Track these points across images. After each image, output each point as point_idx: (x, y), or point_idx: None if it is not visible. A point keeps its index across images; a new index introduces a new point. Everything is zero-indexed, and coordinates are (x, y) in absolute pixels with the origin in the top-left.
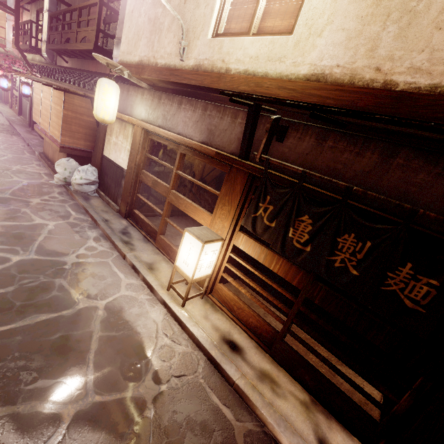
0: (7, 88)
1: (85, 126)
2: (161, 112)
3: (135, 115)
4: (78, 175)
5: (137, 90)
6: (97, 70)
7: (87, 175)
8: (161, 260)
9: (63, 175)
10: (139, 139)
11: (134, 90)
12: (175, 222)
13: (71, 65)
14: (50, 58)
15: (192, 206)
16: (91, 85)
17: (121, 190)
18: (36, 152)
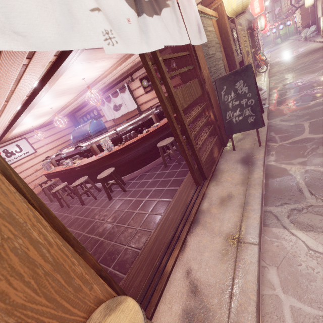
0: (289, 24)
1: (309, 13)
2: None
3: None
4: (308, 32)
5: None
6: None
7: (311, 30)
8: None
9: (304, 36)
10: (321, 2)
11: None
12: None
13: None
14: None
15: None
16: None
17: None
18: (300, 39)
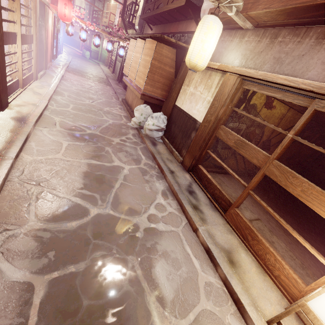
0: (111, 50)
1: (165, 76)
2: (274, 54)
3: (224, 63)
4: (151, 121)
5: (233, 34)
6: (177, 30)
7: (158, 122)
8: (237, 246)
9: (139, 120)
10: (229, 89)
11: (229, 34)
12: (232, 182)
13: (154, 31)
14: (139, 29)
15: (323, 196)
16: (178, 36)
17: (189, 142)
18: (120, 98)
